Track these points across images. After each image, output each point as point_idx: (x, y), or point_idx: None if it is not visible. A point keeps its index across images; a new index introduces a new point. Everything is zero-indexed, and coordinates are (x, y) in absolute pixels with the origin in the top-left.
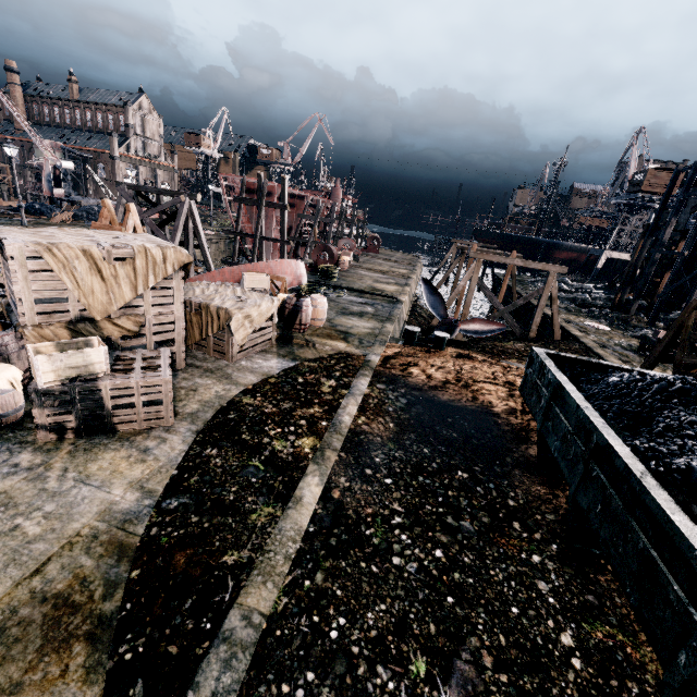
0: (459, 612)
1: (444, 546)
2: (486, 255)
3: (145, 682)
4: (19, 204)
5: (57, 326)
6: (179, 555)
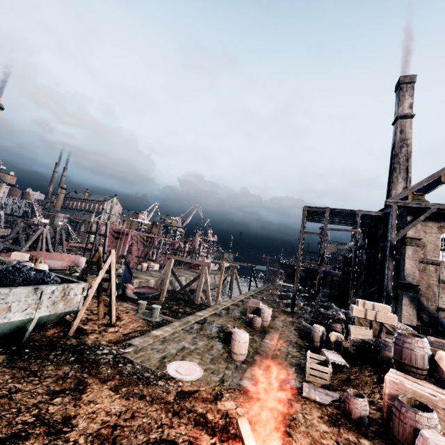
0: None
1: None
2: (174, 256)
3: None
4: None
5: None
6: None
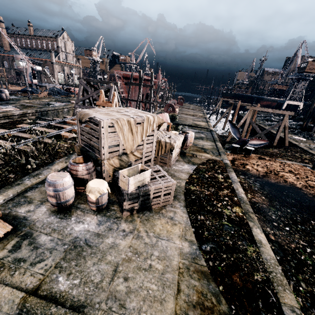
0: None
1: None
2: (254, 107)
3: None
4: (27, 89)
5: (114, 158)
6: (234, 277)
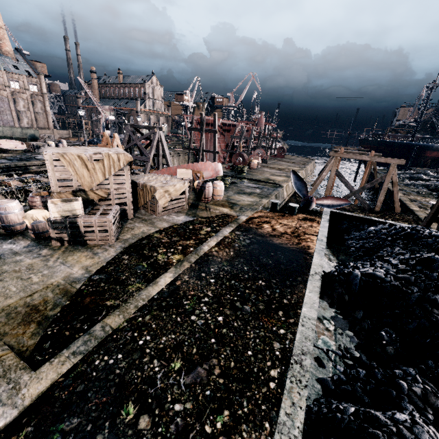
0: (214, 347)
1: (226, 315)
2: (341, 154)
3: (51, 342)
4: (84, 139)
5: (67, 193)
6: (88, 298)
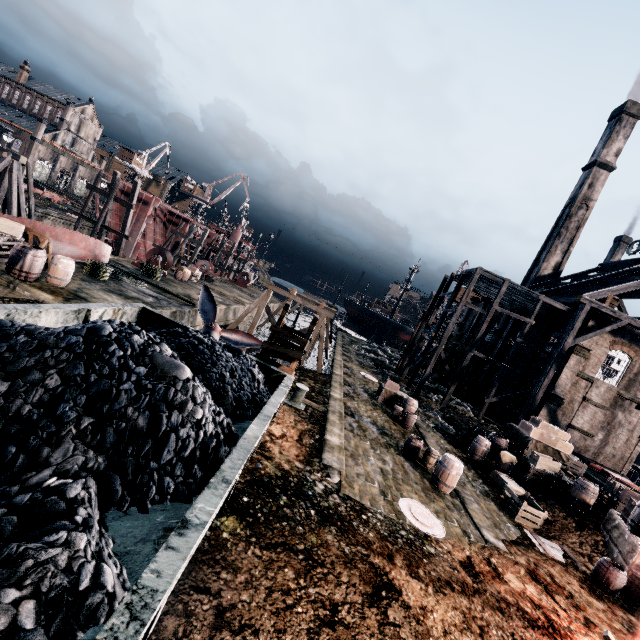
0: None
1: None
2: (275, 287)
3: None
4: None
5: None
6: None
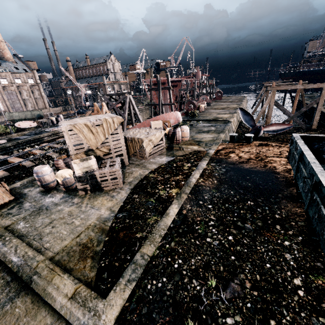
0: (236, 263)
1: (234, 235)
2: (278, 87)
3: (107, 273)
4: (74, 111)
5: (81, 153)
6: (121, 233)
